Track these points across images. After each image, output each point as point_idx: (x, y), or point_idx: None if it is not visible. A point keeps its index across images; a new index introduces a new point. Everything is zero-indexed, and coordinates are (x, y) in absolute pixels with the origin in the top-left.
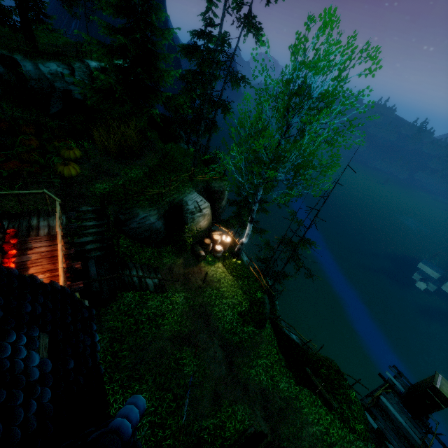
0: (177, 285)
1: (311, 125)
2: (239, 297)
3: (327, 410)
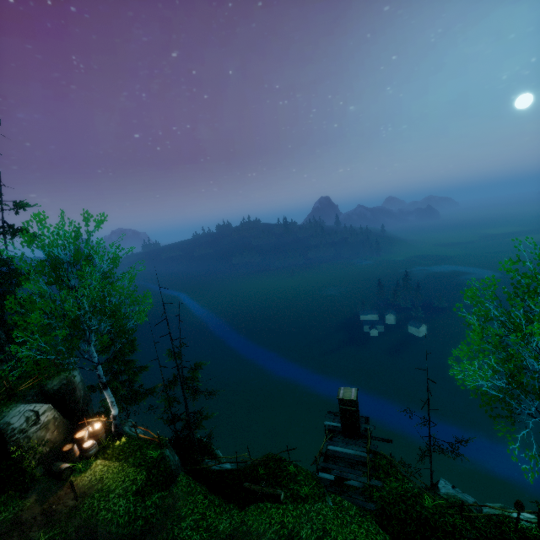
0: (33, 534)
1: (84, 279)
2: (131, 476)
3: (279, 504)
